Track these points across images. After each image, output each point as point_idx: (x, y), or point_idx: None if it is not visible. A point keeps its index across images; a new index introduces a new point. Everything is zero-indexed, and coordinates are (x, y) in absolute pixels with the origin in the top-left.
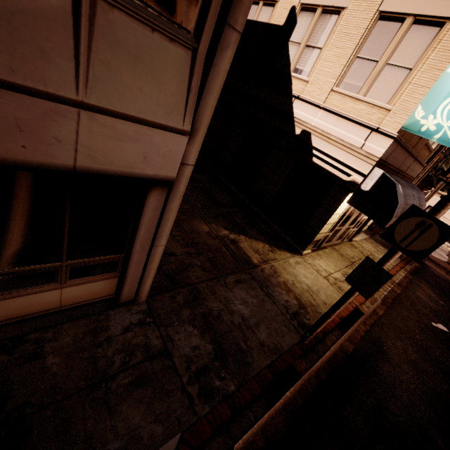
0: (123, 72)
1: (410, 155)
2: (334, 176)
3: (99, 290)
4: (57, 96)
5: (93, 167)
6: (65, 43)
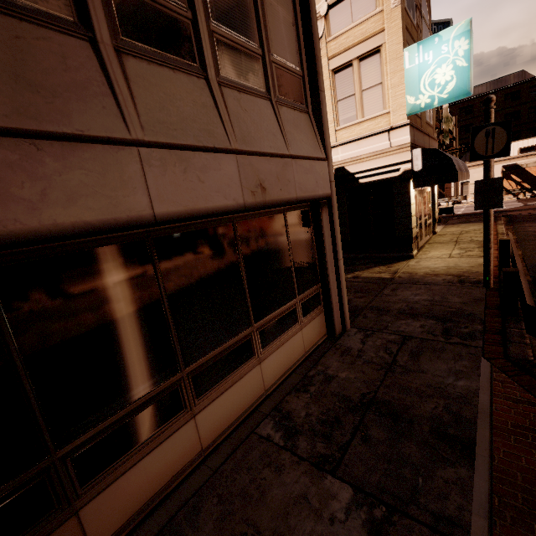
0: (295, 134)
1: (424, 134)
2: (387, 179)
3: (318, 330)
4: (284, 155)
5: (302, 196)
6: (277, 128)
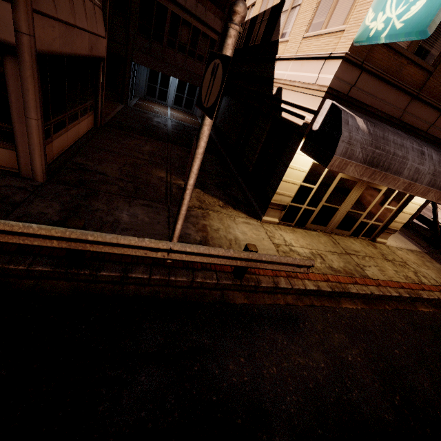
0: None
1: (416, 100)
2: (294, 124)
3: (7, 160)
4: None
5: None
6: None
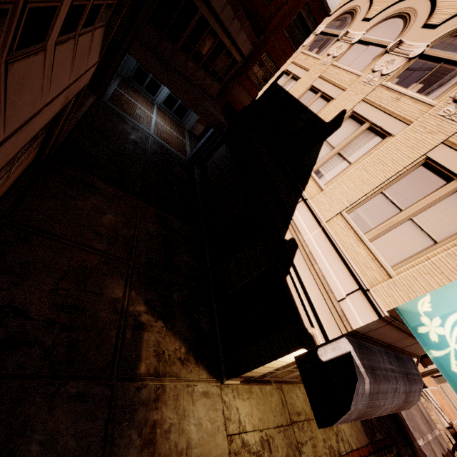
0: None
1: (411, 336)
2: (297, 313)
3: None
4: None
5: None
6: None
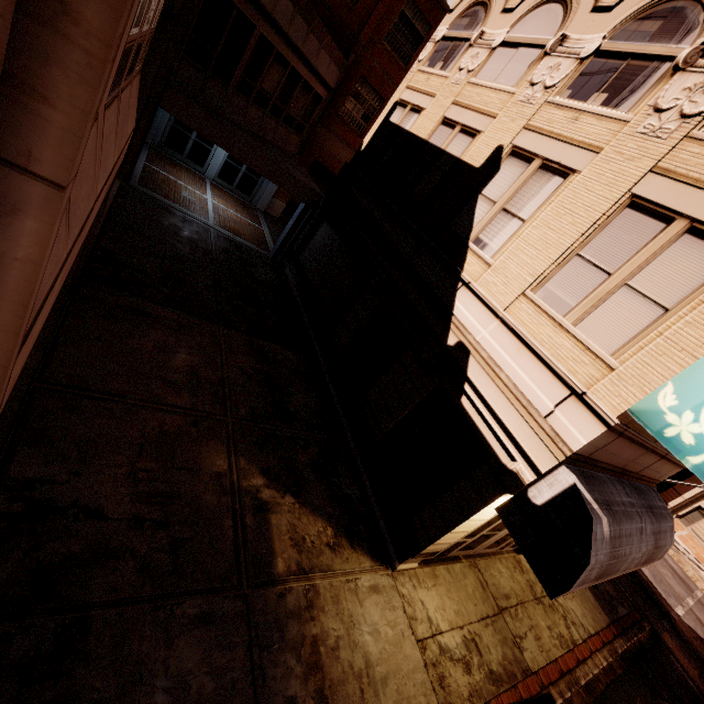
0: None
1: (649, 451)
2: (488, 446)
3: None
4: None
5: None
6: None
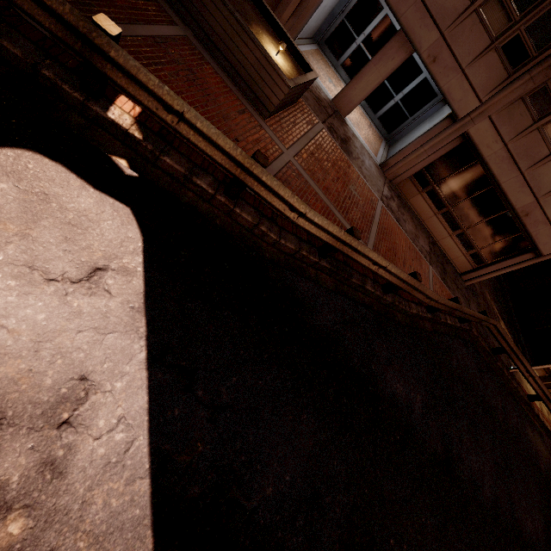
0: None
1: None
2: None
3: (463, 266)
4: (550, 221)
5: (532, 236)
6: None
